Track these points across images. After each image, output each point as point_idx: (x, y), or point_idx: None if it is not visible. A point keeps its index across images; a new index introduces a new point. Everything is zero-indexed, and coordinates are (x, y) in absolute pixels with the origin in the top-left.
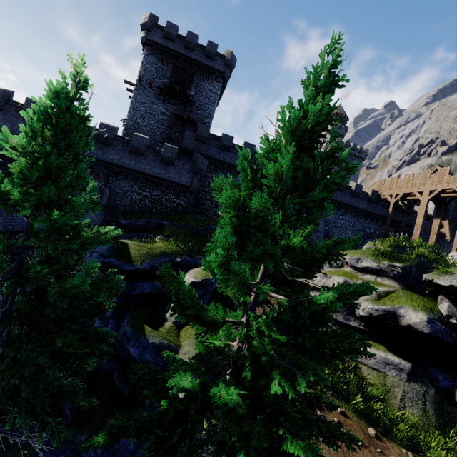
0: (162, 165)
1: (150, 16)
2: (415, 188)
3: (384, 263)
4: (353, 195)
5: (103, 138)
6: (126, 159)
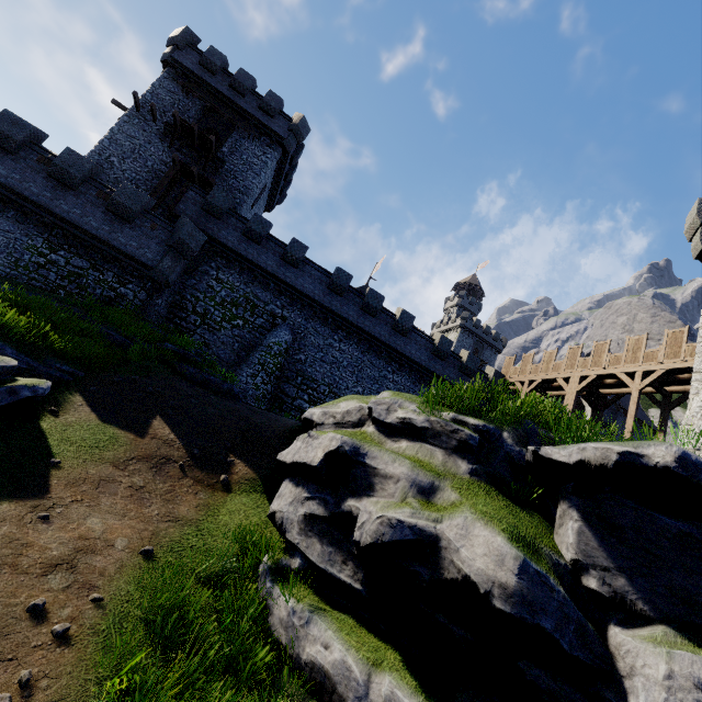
0: (109, 216)
1: (185, 30)
2: (559, 371)
3: (444, 415)
4: (464, 371)
5: (0, 134)
6: (35, 185)
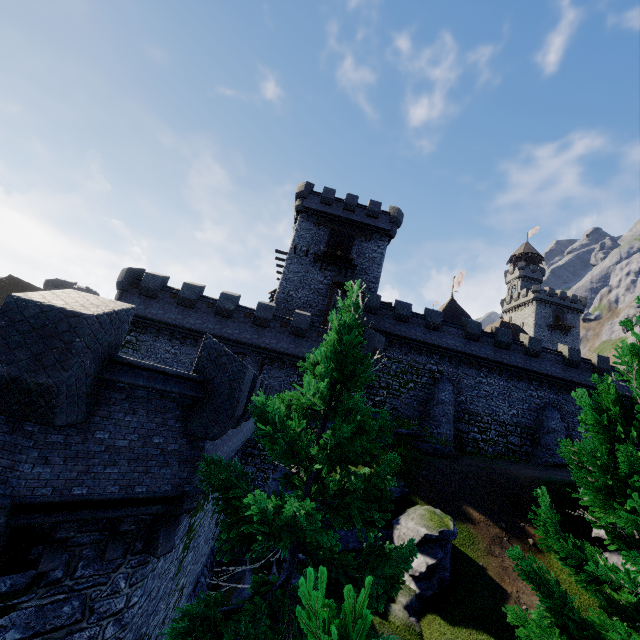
0: None
1: (306, 184)
2: None
3: None
4: (598, 372)
5: (261, 319)
6: (284, 343)
